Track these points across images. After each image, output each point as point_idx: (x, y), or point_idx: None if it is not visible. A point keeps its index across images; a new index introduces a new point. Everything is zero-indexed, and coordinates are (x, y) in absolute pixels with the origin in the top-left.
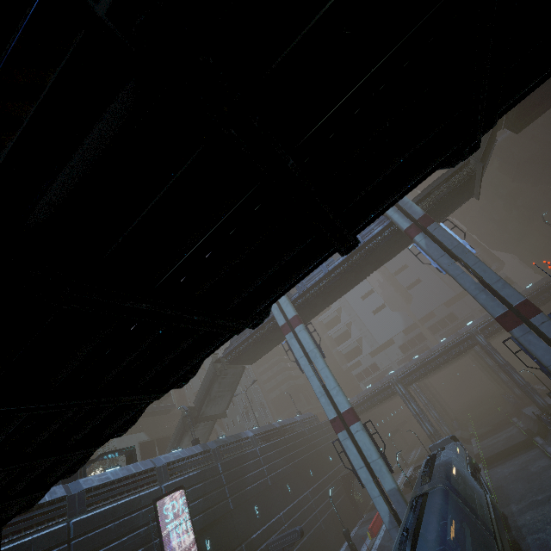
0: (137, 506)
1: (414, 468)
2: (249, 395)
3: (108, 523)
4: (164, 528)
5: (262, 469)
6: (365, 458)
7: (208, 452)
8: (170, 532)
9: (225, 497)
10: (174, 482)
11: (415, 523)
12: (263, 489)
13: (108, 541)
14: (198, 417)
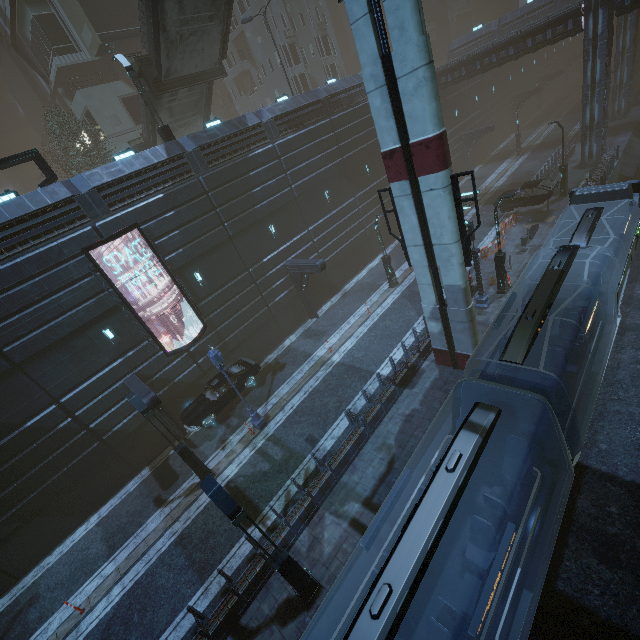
0: (58, 259)
1: (524, 186)
2: (297, 7)
3: (17, 284)
4: (119, 274)
5: (282, 177)
6: (428, 237)
7: (180, 159)
8: (133, 275)
9: (219, 223)
10: (117, 218)
11: (416, 573)
12: (282, 204)
13: (28, 303)
14: (162, 82)
